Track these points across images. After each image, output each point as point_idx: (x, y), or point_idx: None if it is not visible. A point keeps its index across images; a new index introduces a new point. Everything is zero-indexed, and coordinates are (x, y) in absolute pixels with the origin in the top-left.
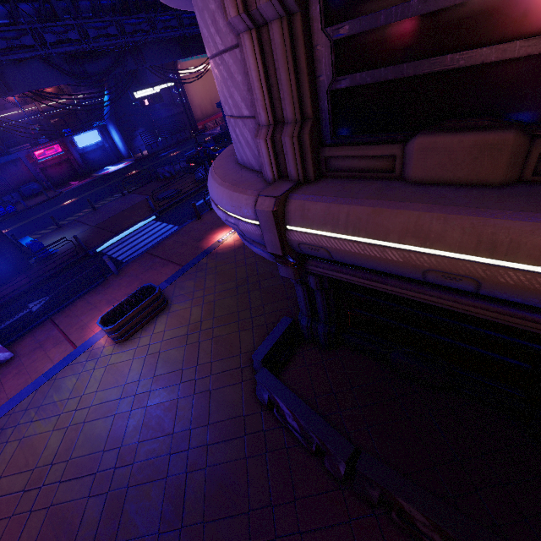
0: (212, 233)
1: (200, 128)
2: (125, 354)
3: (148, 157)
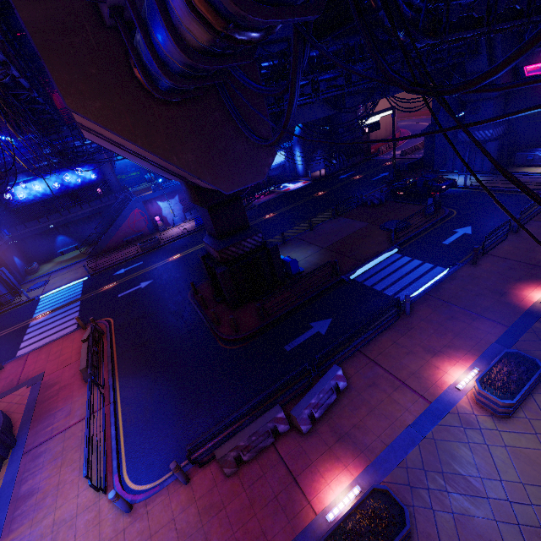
0: (516, 288)
1: (372, 151)
2: (523, 438)
3: (326, 178)
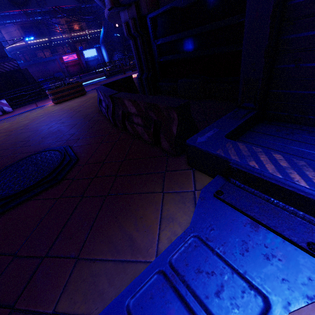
0: None
1: None
2: (55, 106)
3: None
